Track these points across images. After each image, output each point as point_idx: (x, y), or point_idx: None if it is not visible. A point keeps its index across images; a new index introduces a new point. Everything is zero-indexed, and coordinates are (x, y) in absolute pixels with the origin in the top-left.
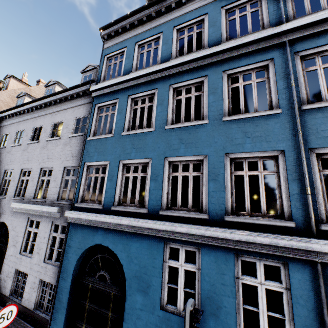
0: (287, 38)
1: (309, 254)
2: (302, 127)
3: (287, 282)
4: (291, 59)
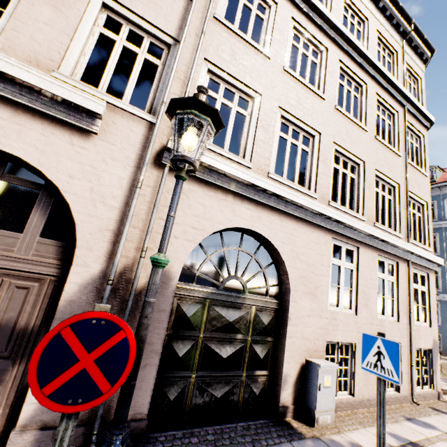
0: (443, 226)
1: (445, 299)
2: (446, 261)
3: (439, 307)
4: (445, 234)
